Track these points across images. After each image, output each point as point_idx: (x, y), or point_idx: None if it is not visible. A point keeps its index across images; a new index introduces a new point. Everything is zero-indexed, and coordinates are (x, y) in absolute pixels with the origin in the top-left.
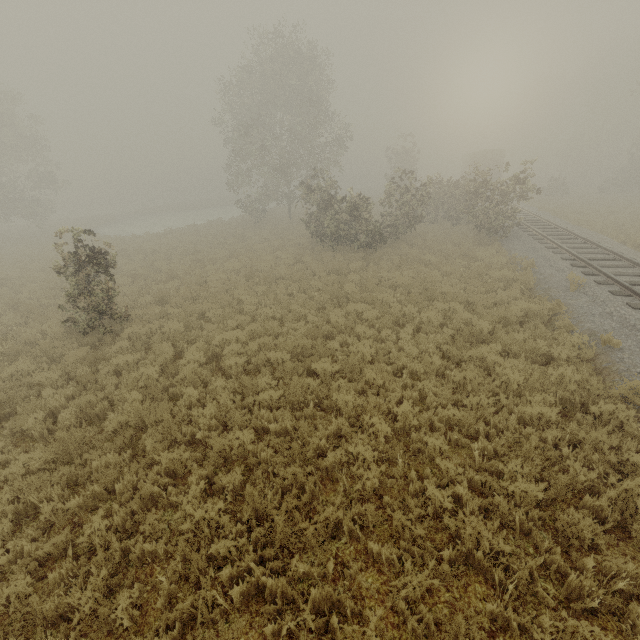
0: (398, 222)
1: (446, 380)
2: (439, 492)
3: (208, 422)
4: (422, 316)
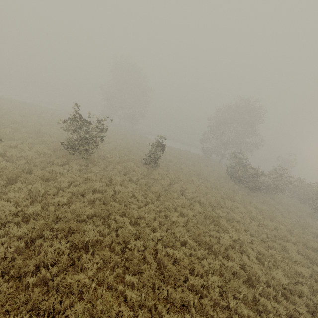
0: (270, 186)
1: (264, 243)
2: (247, 260)
3: (178, 204)
4: (264, 221)
